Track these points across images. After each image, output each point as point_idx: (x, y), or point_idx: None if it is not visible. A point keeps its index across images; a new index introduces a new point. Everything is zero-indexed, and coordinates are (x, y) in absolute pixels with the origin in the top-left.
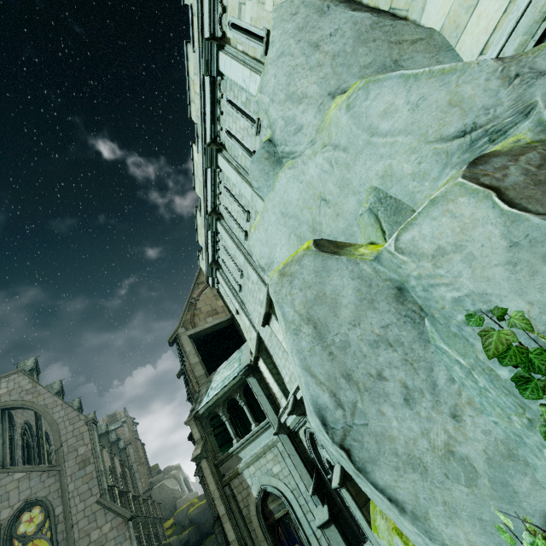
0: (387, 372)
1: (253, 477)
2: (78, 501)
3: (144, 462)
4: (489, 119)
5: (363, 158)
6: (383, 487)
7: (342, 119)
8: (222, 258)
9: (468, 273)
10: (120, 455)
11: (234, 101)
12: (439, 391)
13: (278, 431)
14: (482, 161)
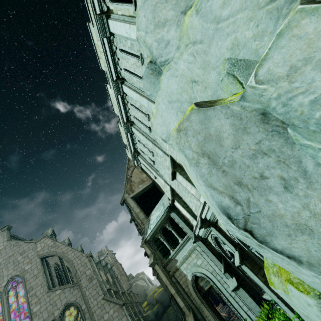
0: (267, 172)
1: (187, 269)
2: (92, 300)
3: (123, 274)
4: None
5: (214, 42)
6: (281, 250)
7: (195, 22)
8: (139, 147)
9: (320, 76)
10: (110, 272)
11: (124, 48)
12: (310, 175)
13: (195, 240)
14: None
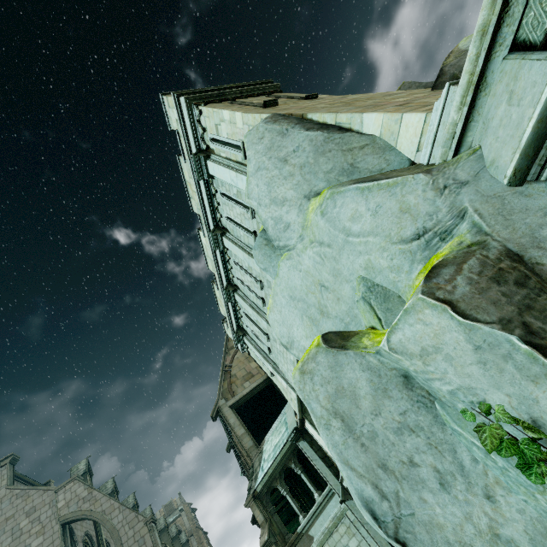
0: (417, 458)
1: None
2: None
3: None
4: (434, 223)
5: (345, 253)
6: None
7: (320, 223)
8: (245, 324)
9: (452, 370)
10: None
11: (227, 194)
12: (468, 472)
13: (343, 498)
14: (434, 274)
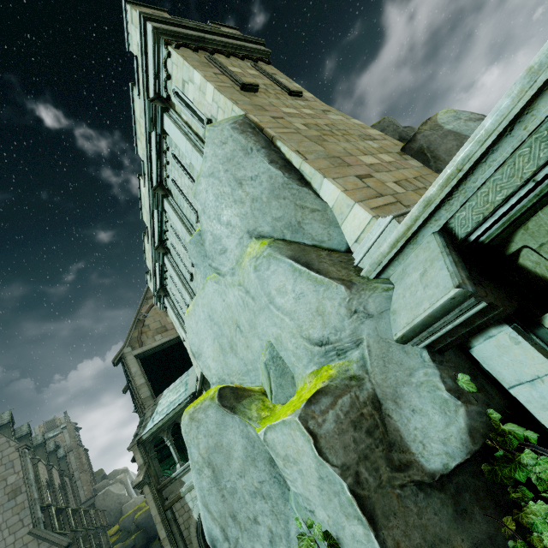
0: (260, 518)
1: (195, 500)
2: (6, 534)
3: (87, 469)
4: (337, 339)
5: (264, 315)
6: None
7: (251, 275)
8: (170, 286)
9: (300, 481)
10: (59, 464)
11: (179, 158)
12: (291, 539)
13: None
14: (315, 400)
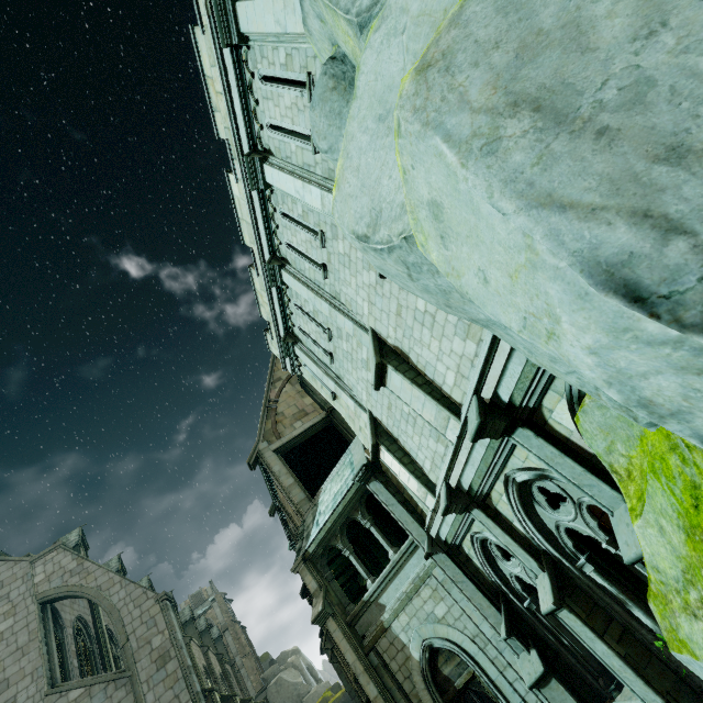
0: None
1: (408, 630)
2: None
3: (249, 652)
4: None
5: None
6: None
7: None
8: (297, 324)
9: None
10: (216, 647)
11: (270, 72)
12: None
13: (431, 550)
14: None
